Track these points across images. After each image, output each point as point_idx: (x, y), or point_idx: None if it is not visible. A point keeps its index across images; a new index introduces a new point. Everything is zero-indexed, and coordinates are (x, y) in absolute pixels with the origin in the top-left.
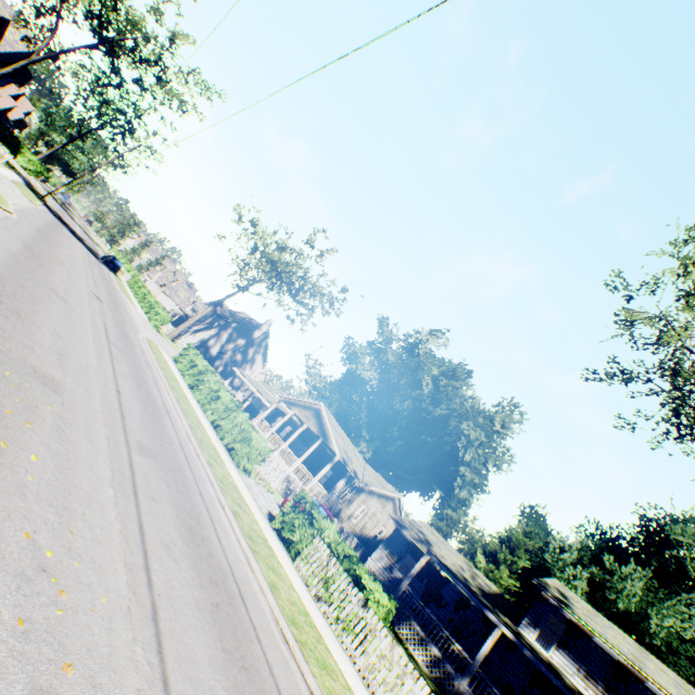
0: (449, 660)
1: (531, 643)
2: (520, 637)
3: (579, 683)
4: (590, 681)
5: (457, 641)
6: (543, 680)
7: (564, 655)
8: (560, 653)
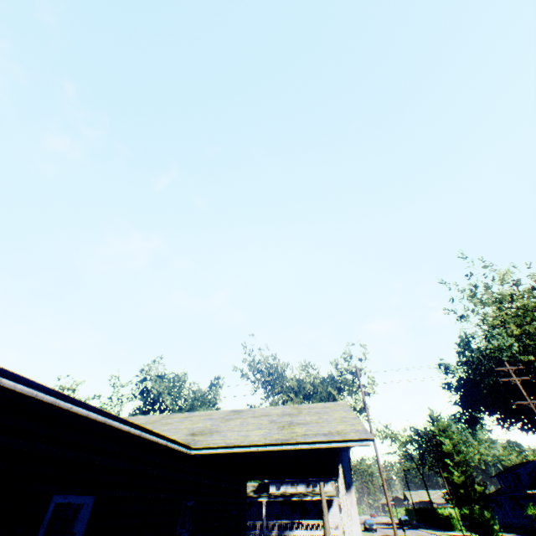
0: (257, 529)
1: (275, 492)
2: (271, 495)
3: (291, 489)
4: (293, 485)
5: (256, 520)
6: (284, 500)
7: (284, 485)
8: (283, 485)
